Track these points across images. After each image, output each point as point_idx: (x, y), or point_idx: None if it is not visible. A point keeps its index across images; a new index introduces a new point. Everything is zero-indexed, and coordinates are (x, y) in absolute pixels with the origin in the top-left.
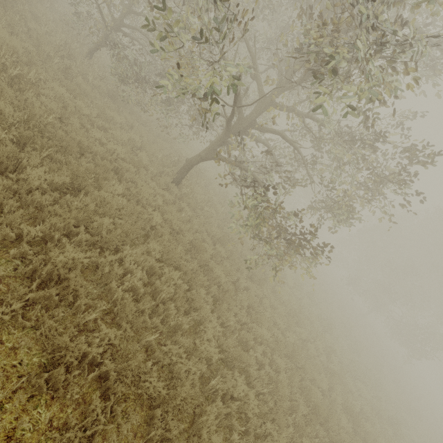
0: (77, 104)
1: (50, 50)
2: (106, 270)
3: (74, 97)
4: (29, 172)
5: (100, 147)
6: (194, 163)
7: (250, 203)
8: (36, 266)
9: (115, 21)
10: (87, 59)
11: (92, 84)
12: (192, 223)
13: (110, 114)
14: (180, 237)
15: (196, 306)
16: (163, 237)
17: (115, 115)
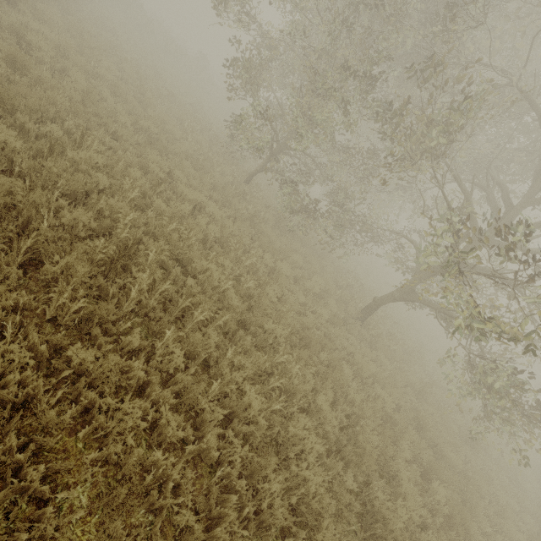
0: (279, 266)
1: (239, 204)
2: (414, 517)
3: (264, 250)
4: (320, 404)
5: (310, 315)
6: (385, 303)
7: (496, 384)
8: (375, 531)
9: (280, 146)
10: (248, 185)
11: (262, 217)
12: (394, 379)
13: (294, 259)
14: (403, 413)
15: (465, 523)
16: (409, 432)
17: (298, 258)
